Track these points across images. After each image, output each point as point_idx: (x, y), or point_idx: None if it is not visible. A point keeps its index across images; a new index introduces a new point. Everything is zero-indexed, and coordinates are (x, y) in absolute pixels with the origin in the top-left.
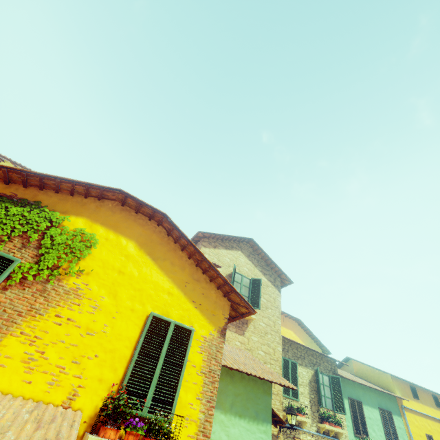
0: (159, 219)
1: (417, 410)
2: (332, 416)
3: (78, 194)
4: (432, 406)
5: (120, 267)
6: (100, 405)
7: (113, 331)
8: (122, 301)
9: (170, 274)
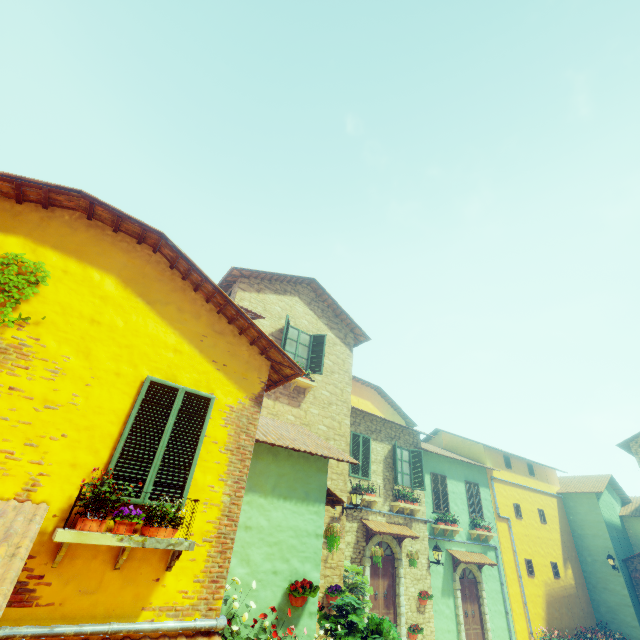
0: (155, 243)
1: (508, 480)
2: (408, 494)
3: (3, 197)
4: (524, 475)
5: (93, 313)
6: (75, 495)
7: (88, 402)
8: (99, 362)
9: (176, 325)
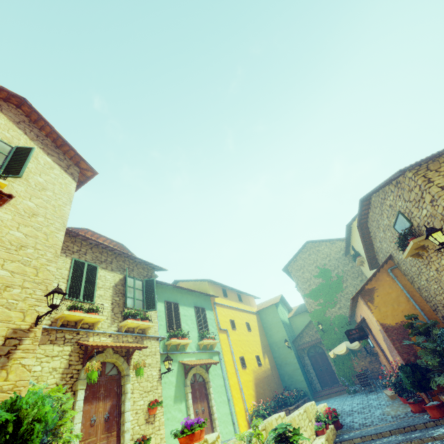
0: None
1: (226, 304)
2: (139, 313)
3: None
4: (236, 301)
5: None
6: None
7: None
8: None
9: None
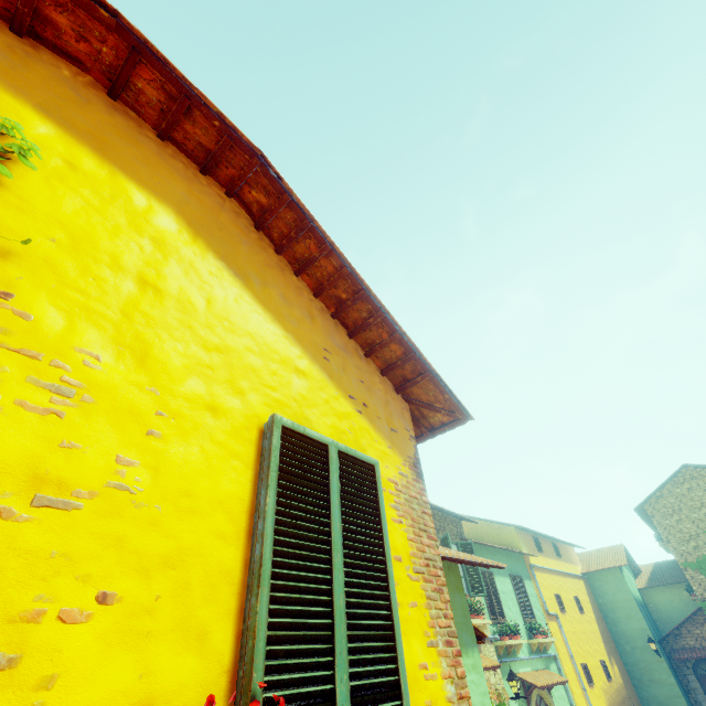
0: (234, 176)
1: (543, 566)
2: (473, 604)
3: None
4: (554, 557)
5: (141, 267)
6: None
7: (158, 481)
8: (170, 377)
9: (286, 323)
